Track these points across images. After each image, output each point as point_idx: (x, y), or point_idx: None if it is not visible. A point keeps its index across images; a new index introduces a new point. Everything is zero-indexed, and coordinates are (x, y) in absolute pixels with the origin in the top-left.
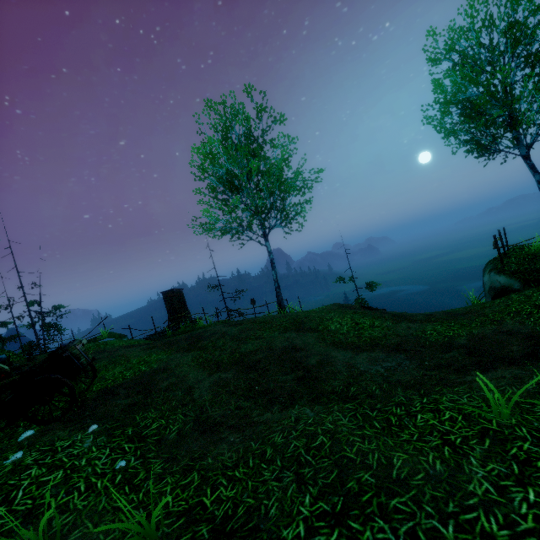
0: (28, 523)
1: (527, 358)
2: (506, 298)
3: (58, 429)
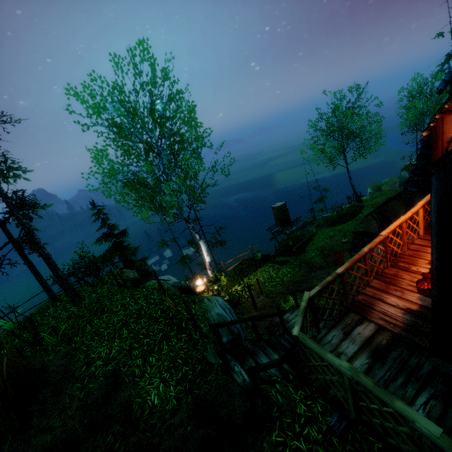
0: None
1: None
2: None
3: None
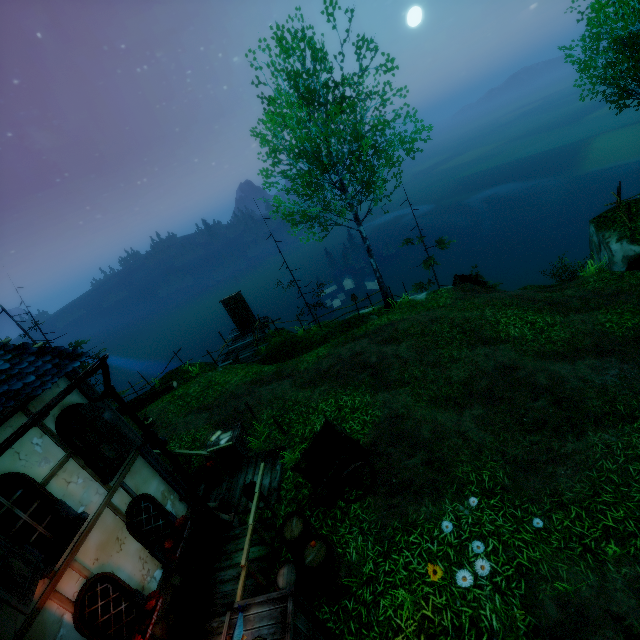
0: (530, 579)
1: None
2: None
3: (410, 505)
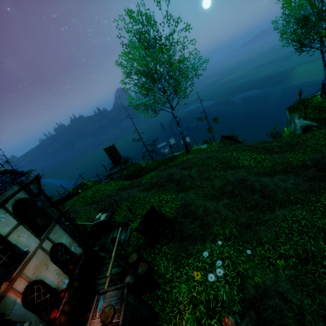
0: (243, 277)
1: None
2: (312, 134)
3: (190, 246)
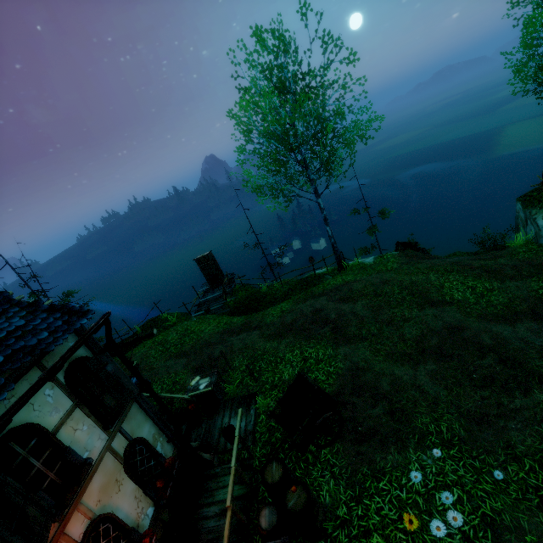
0: (495, 529)
1: None
2: None
3: (377, 453)
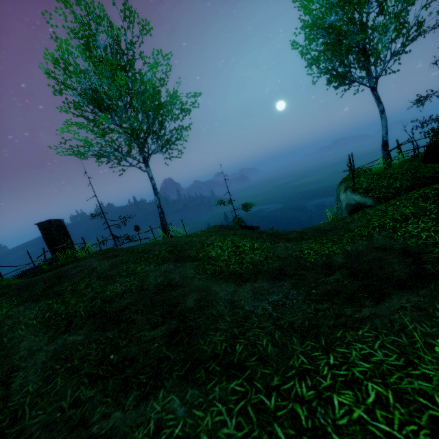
0: None
1: (416, 279)
2: (363, 213)
3: None
